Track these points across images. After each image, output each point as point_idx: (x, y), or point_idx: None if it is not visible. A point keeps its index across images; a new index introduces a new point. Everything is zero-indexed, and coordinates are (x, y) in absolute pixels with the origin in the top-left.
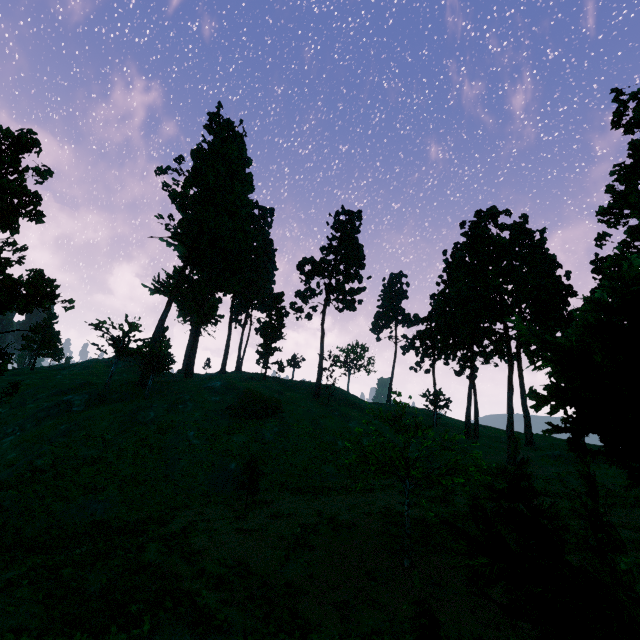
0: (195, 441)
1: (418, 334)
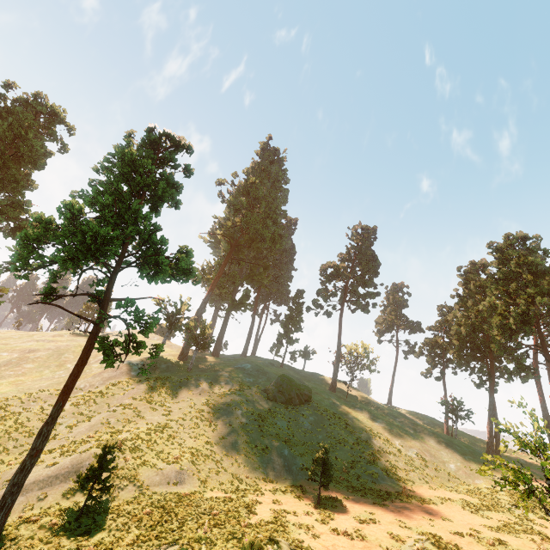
0: (244, 420)
1: (429, 341)
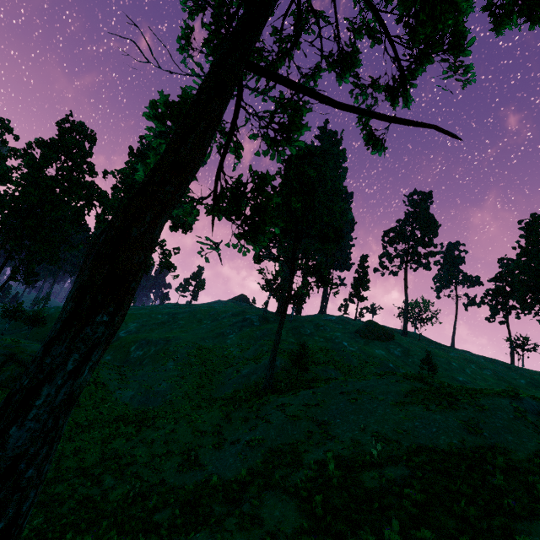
0: (351, 348)
1: (492, 290)
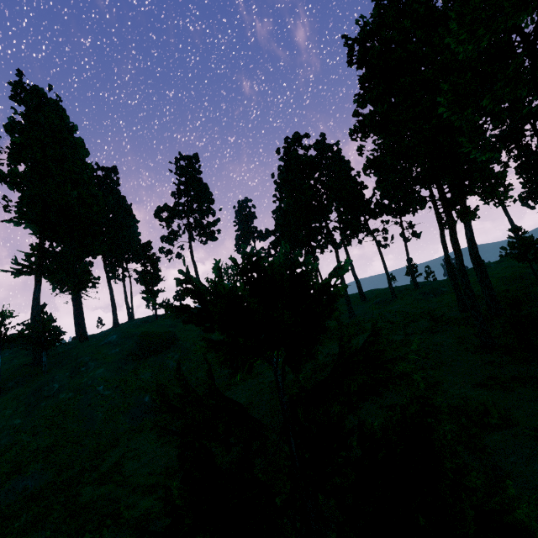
0: (106, 392)
1: (271, 245)
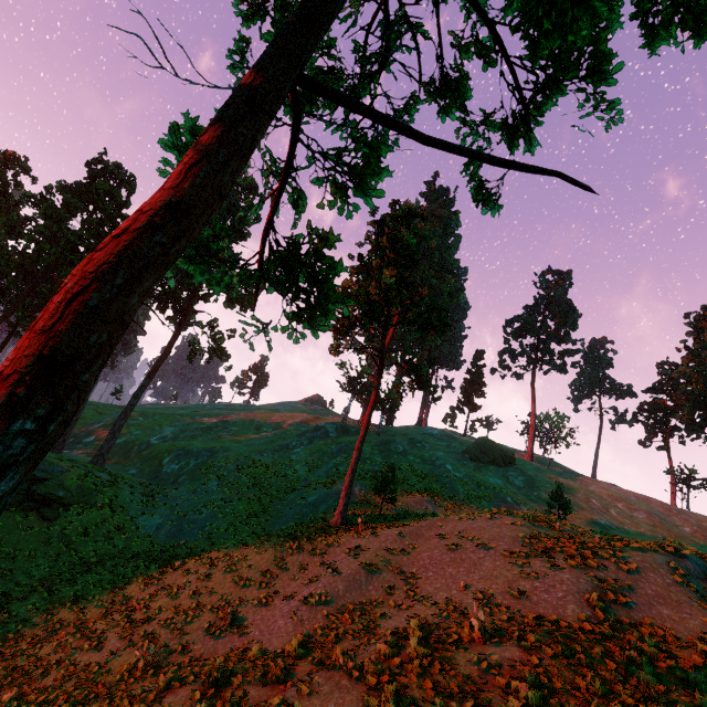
0: (457, 474)
1: (648, 404)
